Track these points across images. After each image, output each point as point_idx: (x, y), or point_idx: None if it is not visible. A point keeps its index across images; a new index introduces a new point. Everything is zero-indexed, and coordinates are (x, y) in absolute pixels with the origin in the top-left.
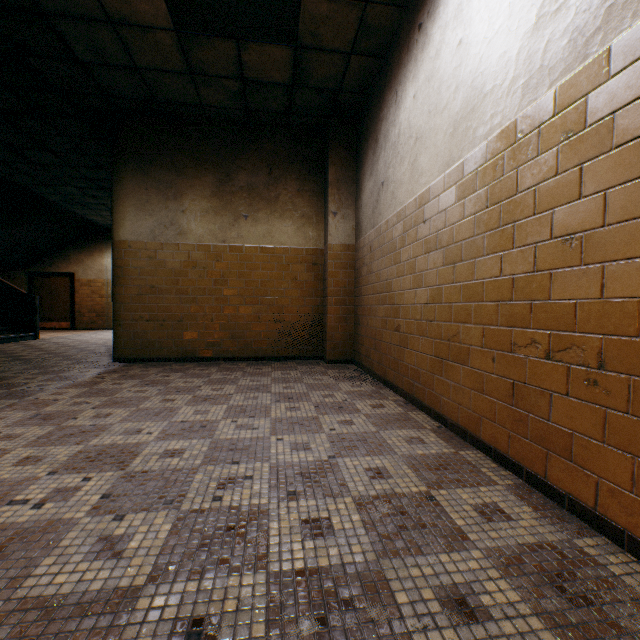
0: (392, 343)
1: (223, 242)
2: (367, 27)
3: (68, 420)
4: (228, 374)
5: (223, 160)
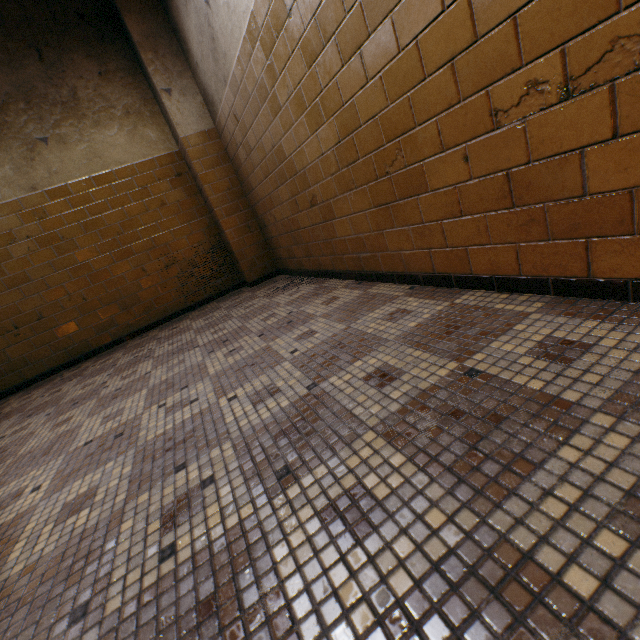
0: (314, 224)
1: (33, 190)
2: None
3: None
4: (139, 351)
5: None
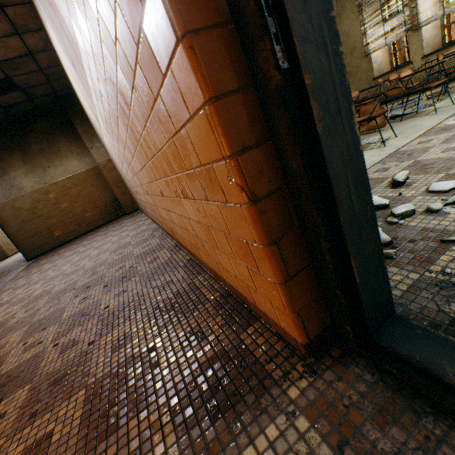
0: (135, 198)
1: (45, 184)
2: (49, 74)
3: (30, 274)
4: (84, 239)
5: (17, 143)
